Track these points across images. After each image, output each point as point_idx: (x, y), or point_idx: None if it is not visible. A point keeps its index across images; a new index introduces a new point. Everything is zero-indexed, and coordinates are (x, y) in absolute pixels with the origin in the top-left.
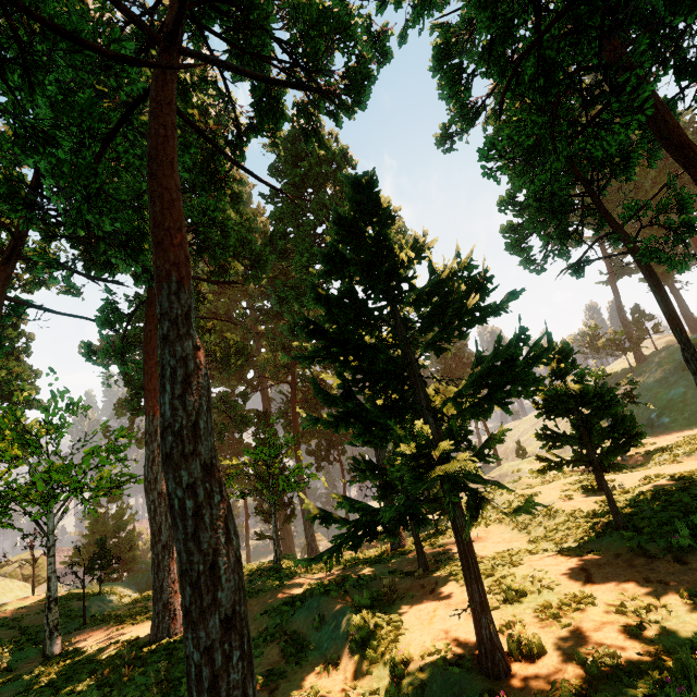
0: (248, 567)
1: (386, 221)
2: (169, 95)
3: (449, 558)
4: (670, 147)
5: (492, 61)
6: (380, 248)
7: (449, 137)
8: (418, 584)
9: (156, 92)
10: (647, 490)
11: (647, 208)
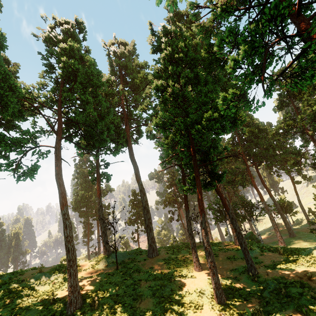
0: None
1: None
2: None
3: None
4: None
5: None
6: None
7: None
8: None
9: None
10: None
11: None
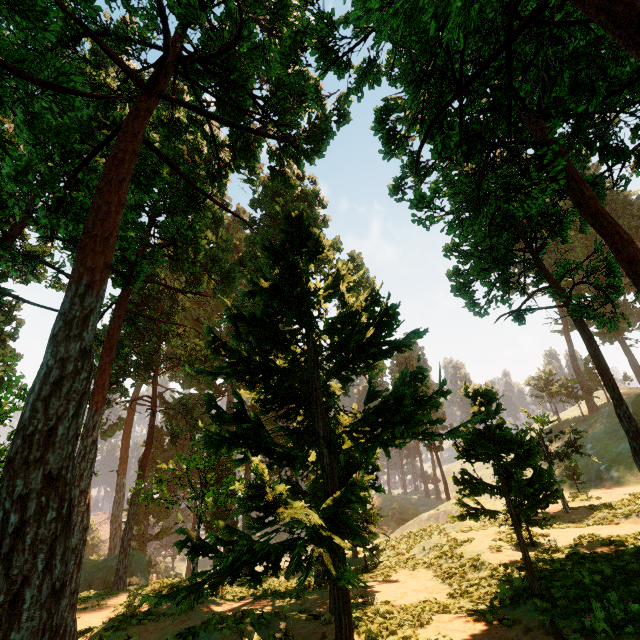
0: (166, 583)
1: (315, 252)
2: (138, 127)
3: (364, 602)
4: (586, 215)
5: (425, 127)
6: (292, 275)
7: (400, 189)
8: (321, 631)
9: (126, 124)
10: (576, 552)
11: (578, 268)
